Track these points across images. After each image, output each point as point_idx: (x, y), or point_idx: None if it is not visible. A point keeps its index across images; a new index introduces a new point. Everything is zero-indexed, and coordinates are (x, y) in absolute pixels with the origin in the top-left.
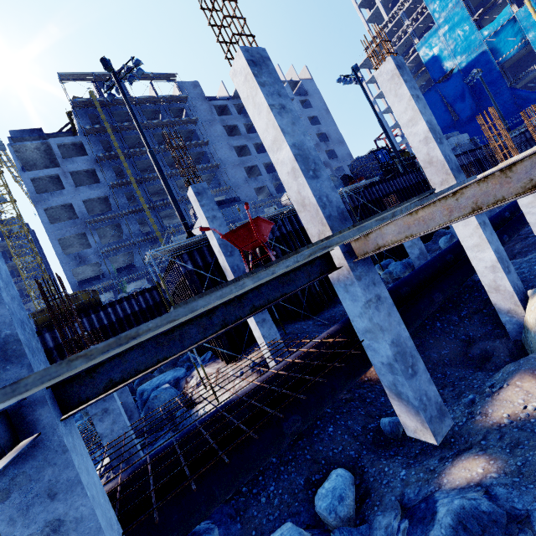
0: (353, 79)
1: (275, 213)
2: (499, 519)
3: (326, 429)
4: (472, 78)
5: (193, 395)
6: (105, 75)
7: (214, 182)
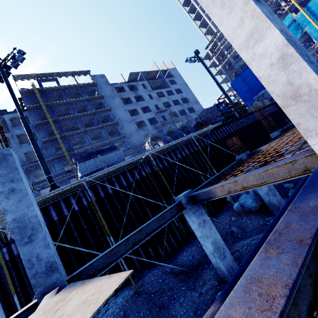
0: (196, 59)
1: (133, 161)
2: None
3: None
4: None
5: None
6: (44, 74)
7: (116, 133)
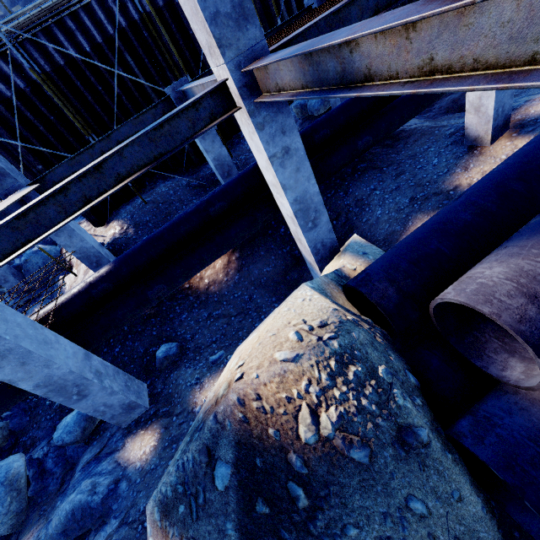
0: None
1: None
2: (96, 514)
3: (114, 349)
4: None
5: (66, 258)
6: None
7: None
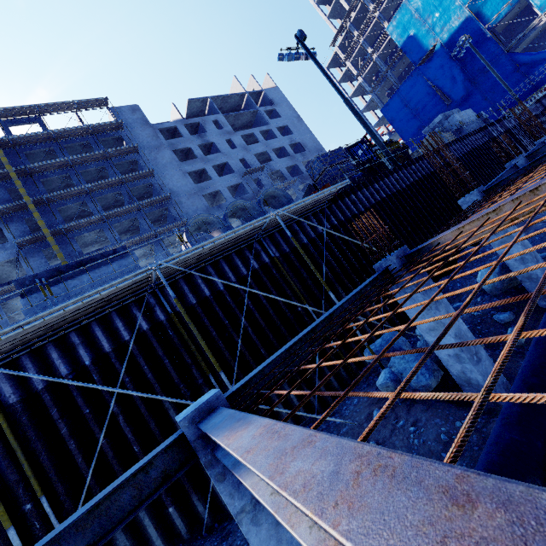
0: (301, 54)
1: (121, 288)
2: None
3: None
4: (459, 51)
5: None
6: (11, 110)
7: (170, 218)
